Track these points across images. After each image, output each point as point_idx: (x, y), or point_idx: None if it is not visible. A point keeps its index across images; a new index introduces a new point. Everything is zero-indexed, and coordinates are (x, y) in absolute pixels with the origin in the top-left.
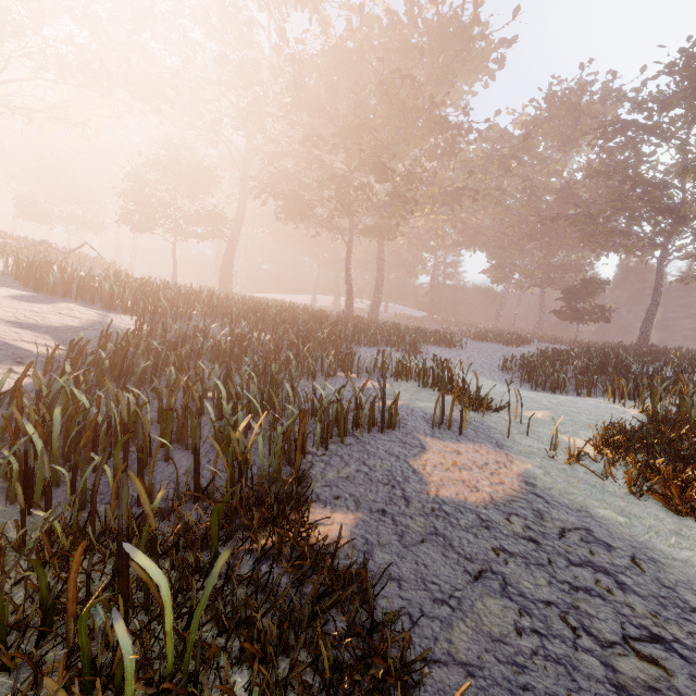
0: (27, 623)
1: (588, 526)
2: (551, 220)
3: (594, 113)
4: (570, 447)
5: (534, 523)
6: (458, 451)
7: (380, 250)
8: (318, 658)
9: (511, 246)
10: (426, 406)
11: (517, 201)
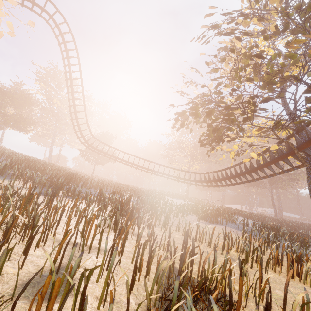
0: None
1: None
2: None
3: None
4: None
5: None
6: None
7: (277, 192)
8: None
9: None
10: None
11: None
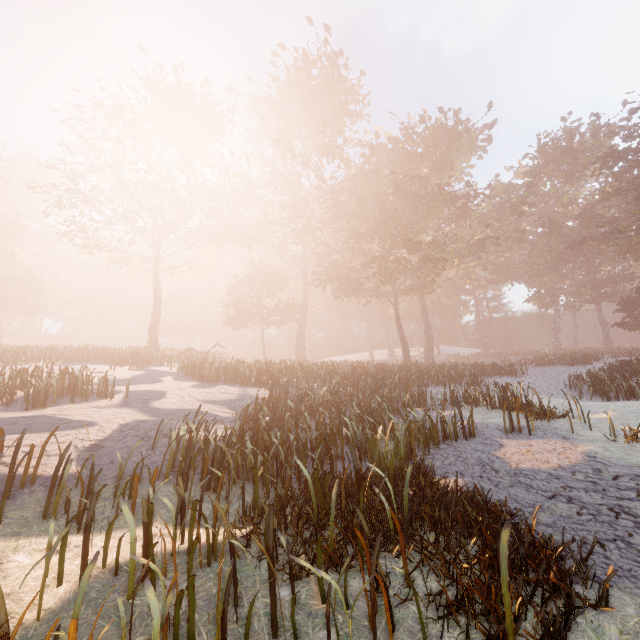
0: (326, 510)
1: (638, 474)
2: (579, 243)
3: (589, 149)
4: (622, 429)
5: (593, 475)
6: (530, 445)
7: (422, 303)
8: (463, 515)
9: (548, 272)
10: (498, 421)
11: (538, 236)
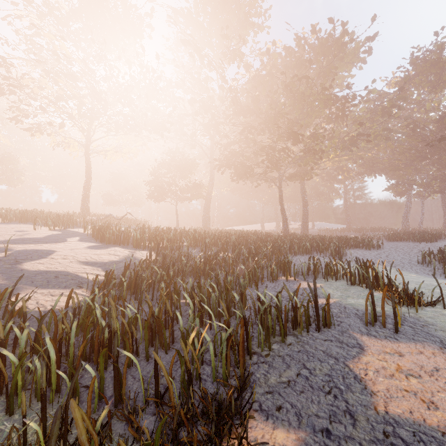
0: None
1: None
2: (438, 141)
3: None
4: None
5: None
6: (399, 352)
7: (302, 188)
8: None
9: (405, 167)
10: (357, 302)
11: (403, 135)
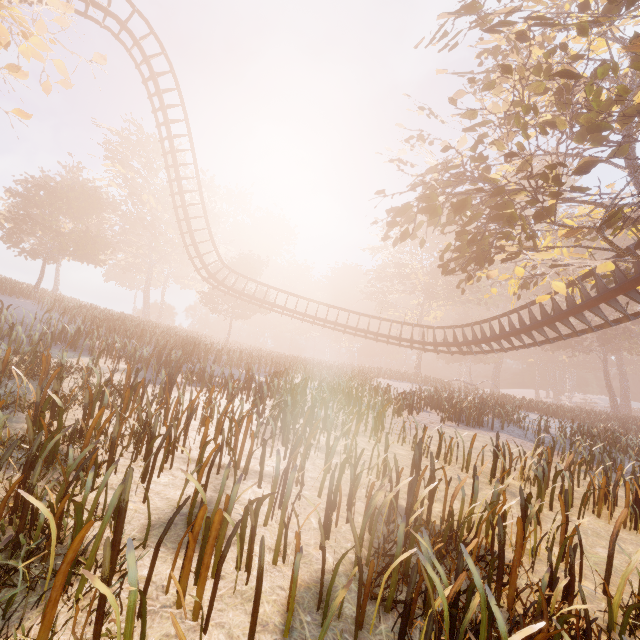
0: None
1: None
2: None
3: None
4: None
5: None
6: None
7: (618, 359)
8: None
9: None
10: None
11: None
